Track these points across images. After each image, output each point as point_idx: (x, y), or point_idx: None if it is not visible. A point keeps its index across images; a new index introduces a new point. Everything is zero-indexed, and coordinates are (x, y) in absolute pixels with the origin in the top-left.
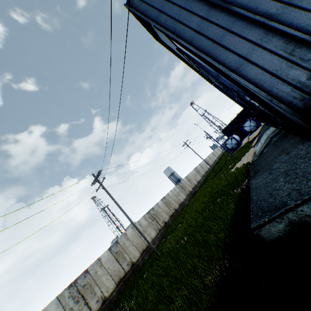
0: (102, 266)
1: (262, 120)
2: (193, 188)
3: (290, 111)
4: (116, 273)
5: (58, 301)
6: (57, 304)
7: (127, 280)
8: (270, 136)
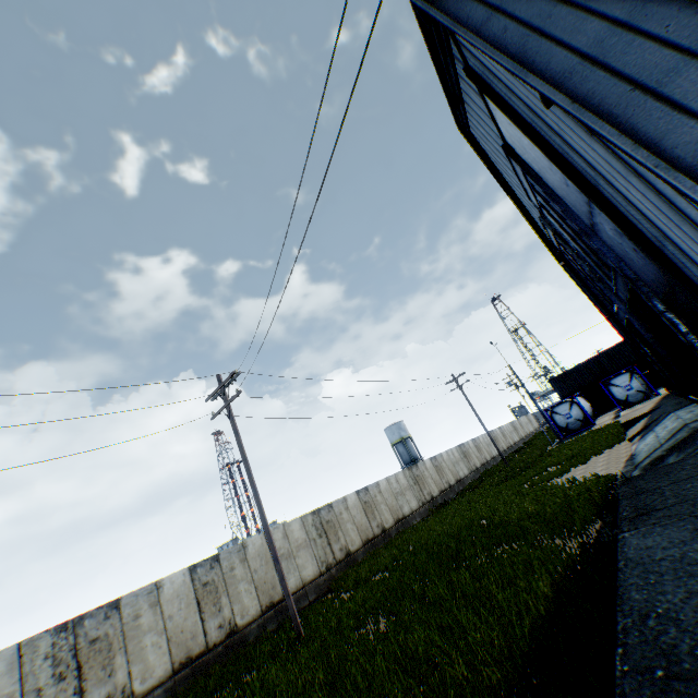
0: (158, 605)
1: (666, 383)
2: (441, 492)
3: None
4: (184, 640)
5: (16, 657)
6: (10, 664)
7: (202, 668)
8: (692, 426)
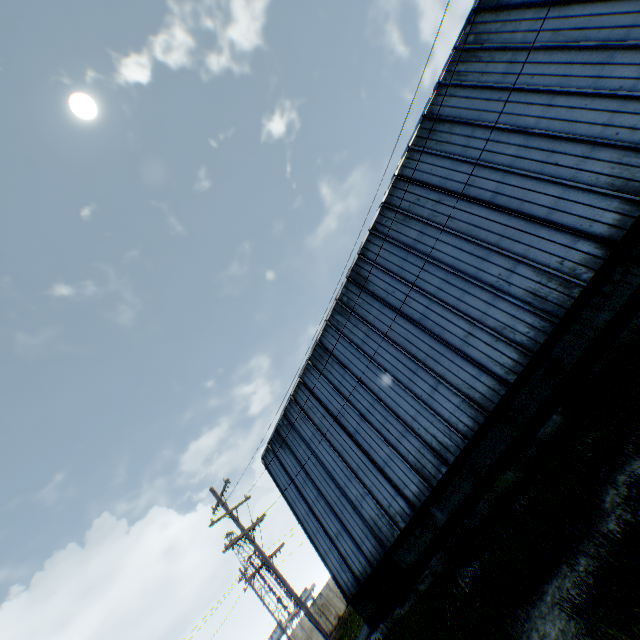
0: None
1: None
2: None
3: (344, 596)
4: None
5: None
6: None
7: None
8: None
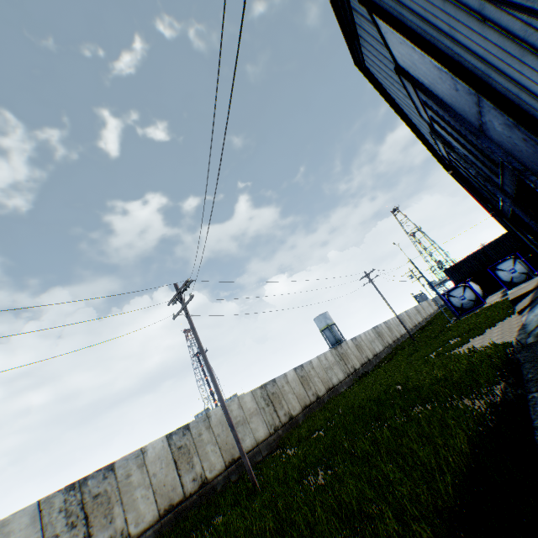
0: (144, 466)
1: None
2: (362, 365)
3: None
4: (166, 491)
5: (37, 511)
6: (33, 517)
7: (182, 513)
8: None
